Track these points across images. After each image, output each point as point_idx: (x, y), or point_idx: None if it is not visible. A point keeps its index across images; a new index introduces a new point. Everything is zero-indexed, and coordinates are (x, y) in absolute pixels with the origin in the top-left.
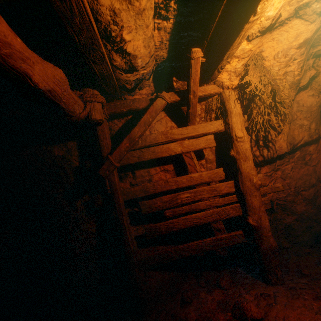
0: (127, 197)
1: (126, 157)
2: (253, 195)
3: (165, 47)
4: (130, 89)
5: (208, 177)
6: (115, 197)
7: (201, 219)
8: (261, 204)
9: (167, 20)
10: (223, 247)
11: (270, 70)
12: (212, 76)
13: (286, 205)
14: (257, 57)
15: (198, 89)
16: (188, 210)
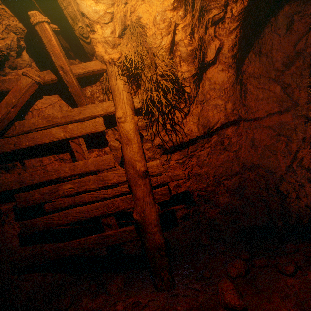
0: None
1: (1, 144)
2: (137, 184)
3: (9, 14)
4: None
5: (95, 165)
6: None
7: (85, 213)
8: (147, 194)
9: None
10: (110, 245)
11: (146, 38)
12: (85, 49)
13: (208, 197)
14: (134, 25)
15: (79, 65)
16: (71, 203)
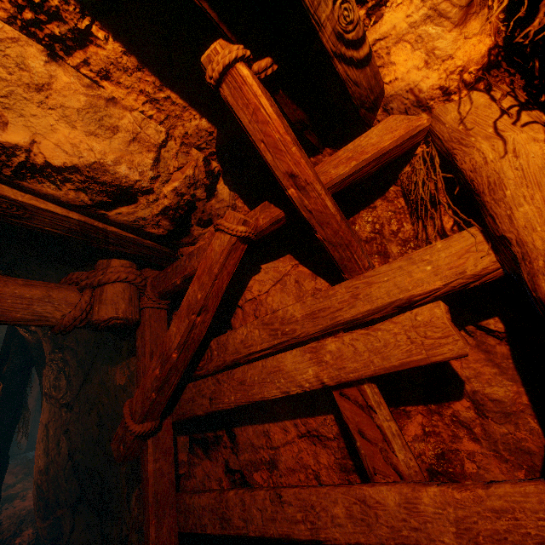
0: (185, 524)
1: (189, 395)
2: None
3: (179, 106)
4: (166, 235)
5: (457, 529)
6: (145, 521)
7: None
8: None
9: (91, 39)
10: None
11: None
12: (350, 94)
13: None
14: None
15: (334, 157)
16: None
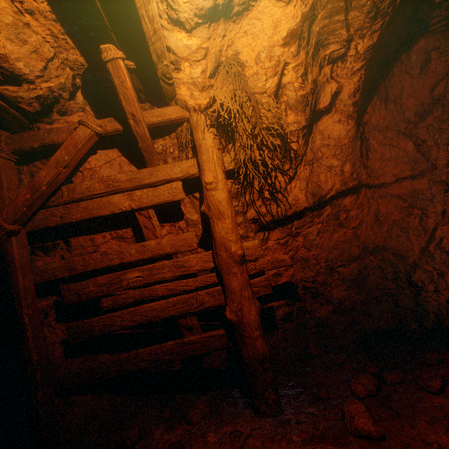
0: (40, 279)
1: (42, 216)
2: (231, 272)
3: (70, 45)
4: (34, 112)
5: (172, 246)
6: (13, 278)
7: (158, 311)
8: (245, 286)
9: None
10: (192, 355)
11: (248, 81)
12: (164, 91)
13: (317, 290)
14: (230, 62)
15: (152, 112)
16: (139, 297)
